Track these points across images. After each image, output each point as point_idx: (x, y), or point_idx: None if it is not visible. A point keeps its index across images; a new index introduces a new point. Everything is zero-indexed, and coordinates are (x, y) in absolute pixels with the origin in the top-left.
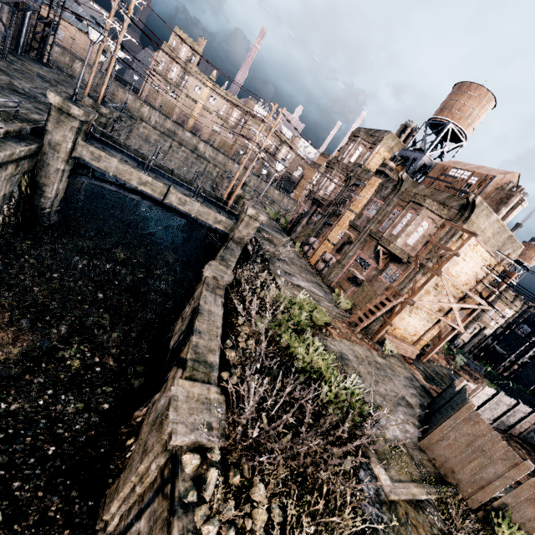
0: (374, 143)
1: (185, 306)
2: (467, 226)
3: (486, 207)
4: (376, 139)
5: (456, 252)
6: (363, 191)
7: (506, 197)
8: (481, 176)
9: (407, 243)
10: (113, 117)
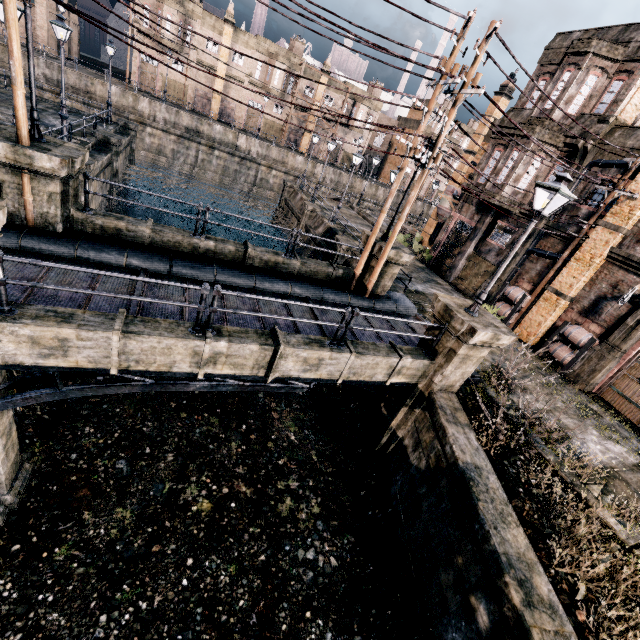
0: (634, 58)
1: None
2: None
3: None
4: (637, 46)
5: None
6: (638, 178)
7: None
8: None
9: None
10: (76, 169)
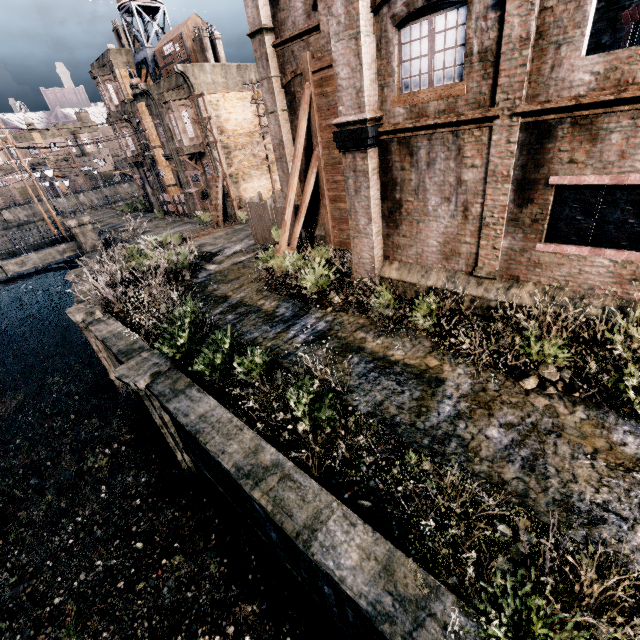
0: (112, 71)
1: None
2: (199, 91)
3: (193, 66)
4: (109, 66)
5: (208, 117)
6: (144, 123)
7: (201, 44)
8: (177, 40)
9: (191, 138)
10: None
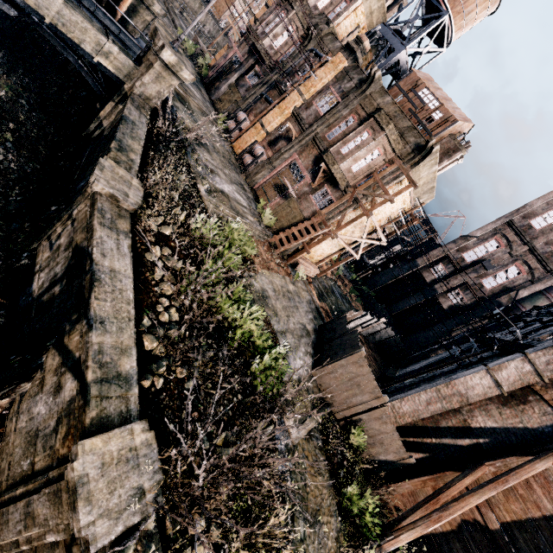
0: None
1: (53, 223)
2: (412, 172)
3: (436, 158)
4: None
5: (392, 199)
6: (322, 68)
7: (453, 150)
8: (446, 115)
9: (351, 169)
10: None
